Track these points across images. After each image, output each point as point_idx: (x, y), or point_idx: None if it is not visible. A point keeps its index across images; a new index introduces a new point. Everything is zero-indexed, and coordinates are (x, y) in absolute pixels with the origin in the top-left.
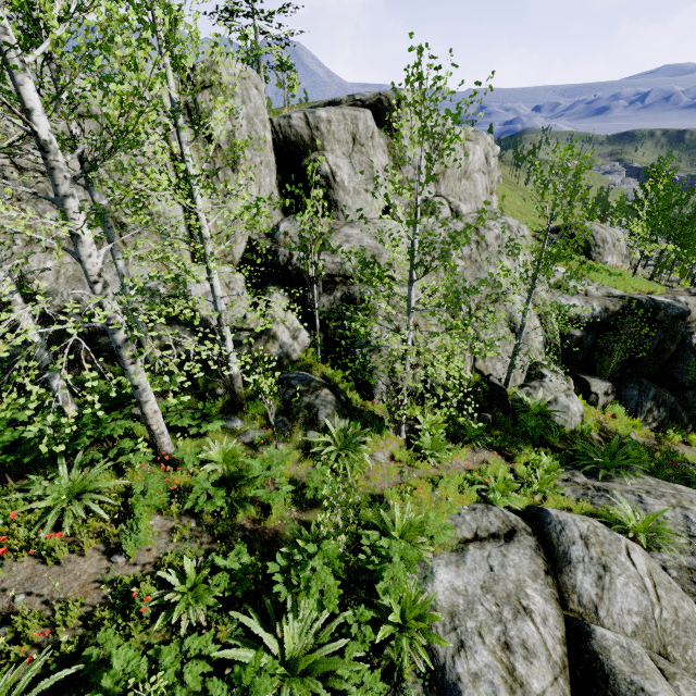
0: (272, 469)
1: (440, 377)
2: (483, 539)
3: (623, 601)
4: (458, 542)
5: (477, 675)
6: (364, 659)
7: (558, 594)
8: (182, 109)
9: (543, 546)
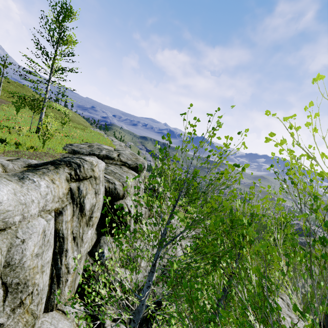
0: None
1: None
2: None
3: None
4: None
5: None
6: None
7: None
8: (67, 193)
9: None
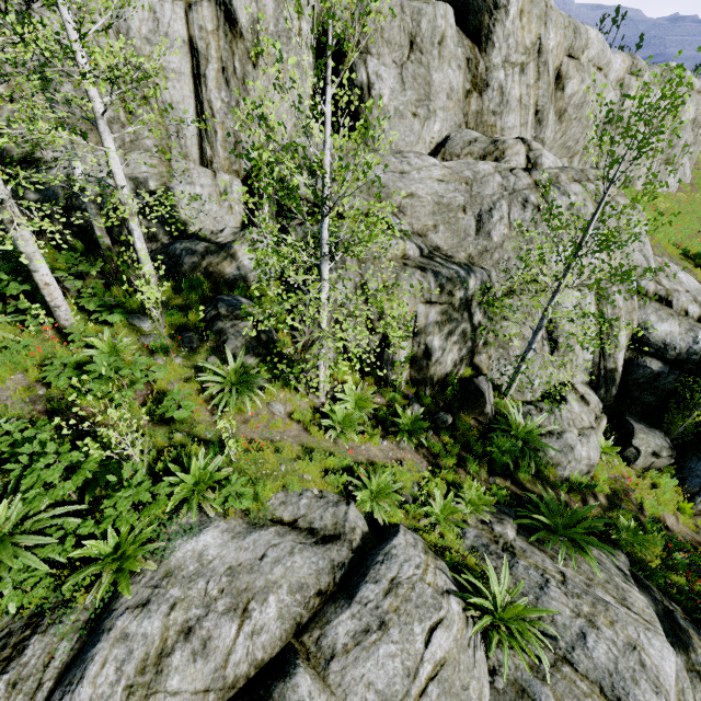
0: (121, 371)
1: (398, 354)
2: (297, 529)
3: (372, 670)
4: (271, 518)
5: (127, 637)
6: (70, 566)
7: (308, 619)
8: None
9: (350, 567)
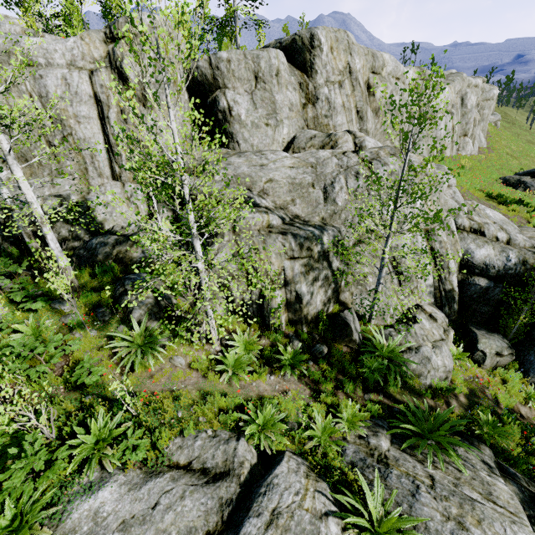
0: (36, 350)
1: (275, 302)
2: (191, 471)
3: None
4: (168, 464)
5: None
6: None
7: None
8: (105, 57)
9: (238, 503)
